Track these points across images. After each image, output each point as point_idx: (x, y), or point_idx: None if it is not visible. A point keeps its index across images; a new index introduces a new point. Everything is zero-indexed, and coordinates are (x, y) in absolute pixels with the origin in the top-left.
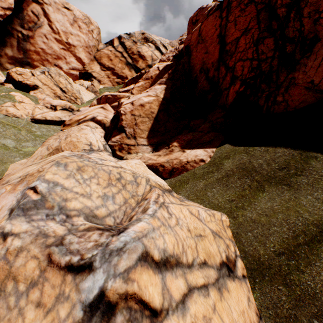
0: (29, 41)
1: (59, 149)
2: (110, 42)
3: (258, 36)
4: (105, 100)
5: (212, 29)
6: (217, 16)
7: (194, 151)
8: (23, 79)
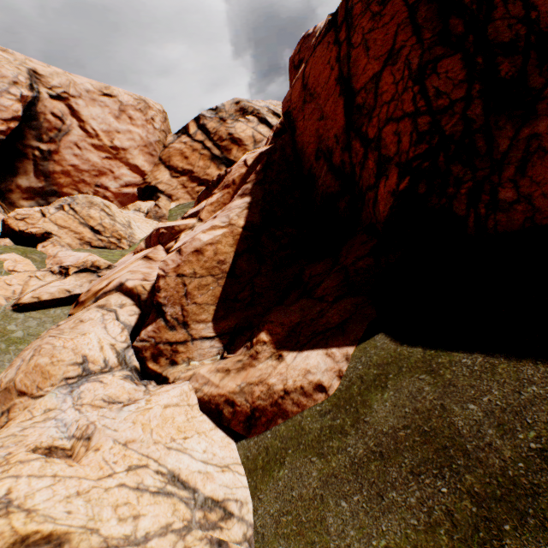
0: (52, 158)
1: (10, 387)
2: (184, 129)
3: (420, 60)
4: (156, 238)
5: (324, 70)
6: (330, 43)
7: (303, 357)
8: (27, 226)
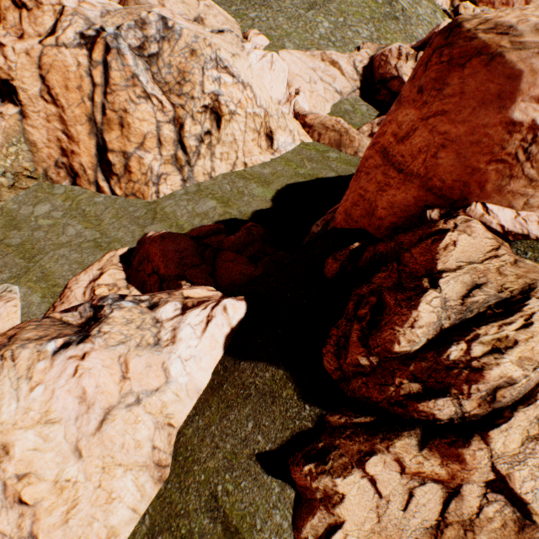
0: None
1: None
2: None
3: None
4: None
5: None
6: None
7: None
8: (463, 13)
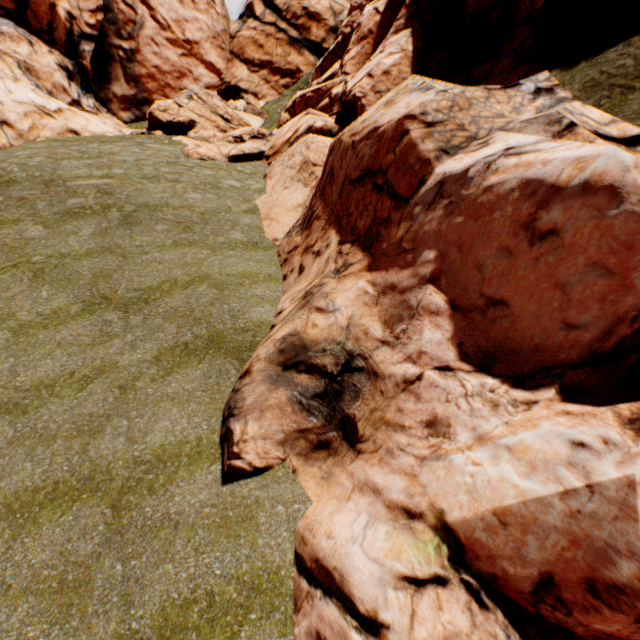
0: (135, 59)
1: (307, 162)
2: (248, 11)
3: None
4: (302, 105)
5: None
6: None
7: None
8: (172, 117)
